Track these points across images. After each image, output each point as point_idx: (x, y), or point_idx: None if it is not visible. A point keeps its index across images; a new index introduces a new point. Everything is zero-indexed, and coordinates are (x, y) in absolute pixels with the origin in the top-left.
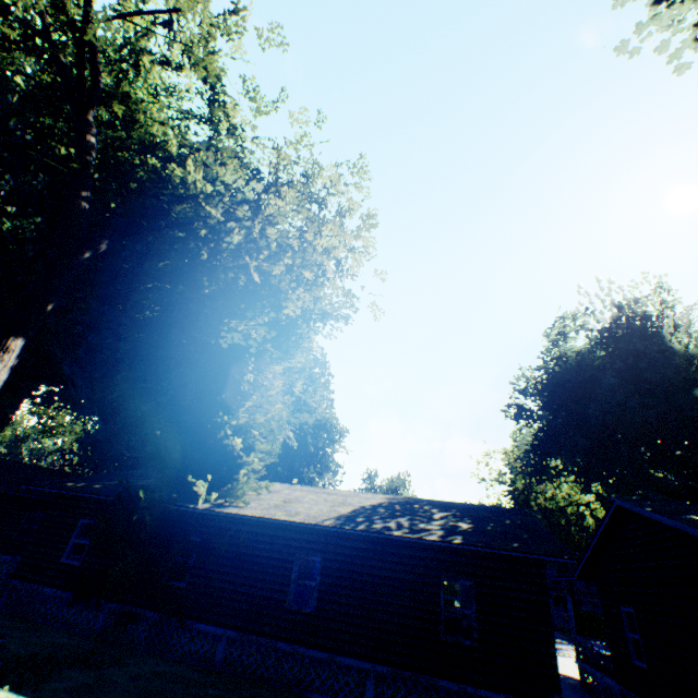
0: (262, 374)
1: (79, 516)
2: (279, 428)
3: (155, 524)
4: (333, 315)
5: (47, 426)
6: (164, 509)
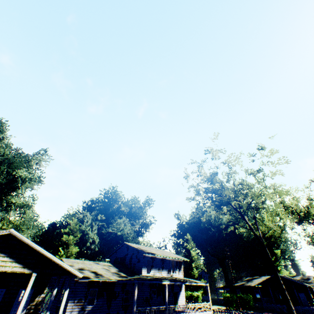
0: None
1: None
2: None
3: None
4: None
5: None
6: None
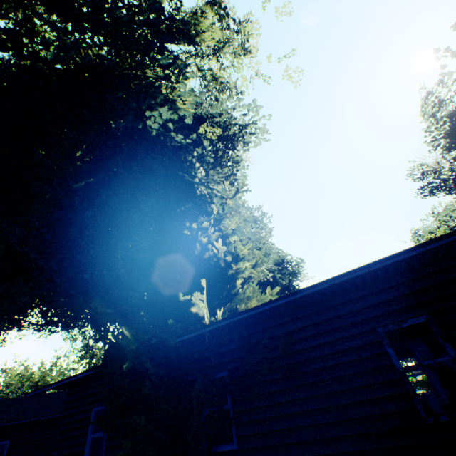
0: (211, 176)
1: (89, 406)
2: (253, 233)
3: (162, 372)
4: (251, 132)
5: (91, 363)
6: (165, 349)
